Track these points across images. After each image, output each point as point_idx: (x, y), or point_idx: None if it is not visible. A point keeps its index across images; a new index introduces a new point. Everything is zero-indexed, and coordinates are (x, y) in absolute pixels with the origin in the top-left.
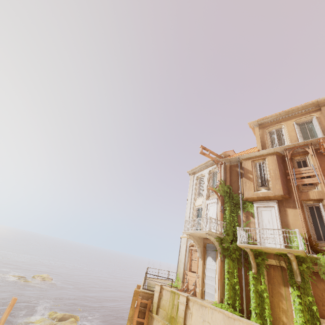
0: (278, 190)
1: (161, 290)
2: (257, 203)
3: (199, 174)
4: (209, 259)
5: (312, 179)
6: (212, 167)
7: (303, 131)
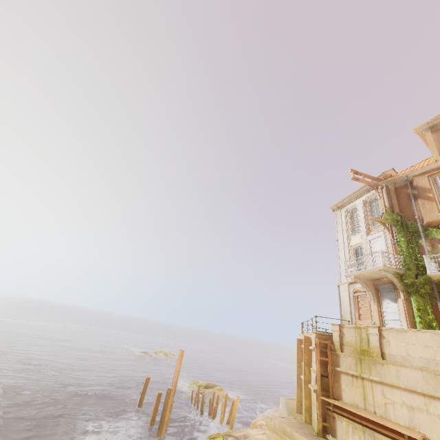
0: None
1: (340, 329)
2: None
3: (348, 208)
4: (386, 302)
5: None
6: (367, 195)
7: None
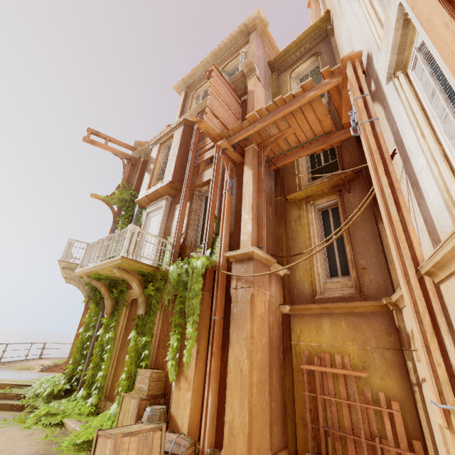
0: (168, 178)
1: None
2: (149, 207)
3: None
4: None
5: (212, 149)
6: None
7: None
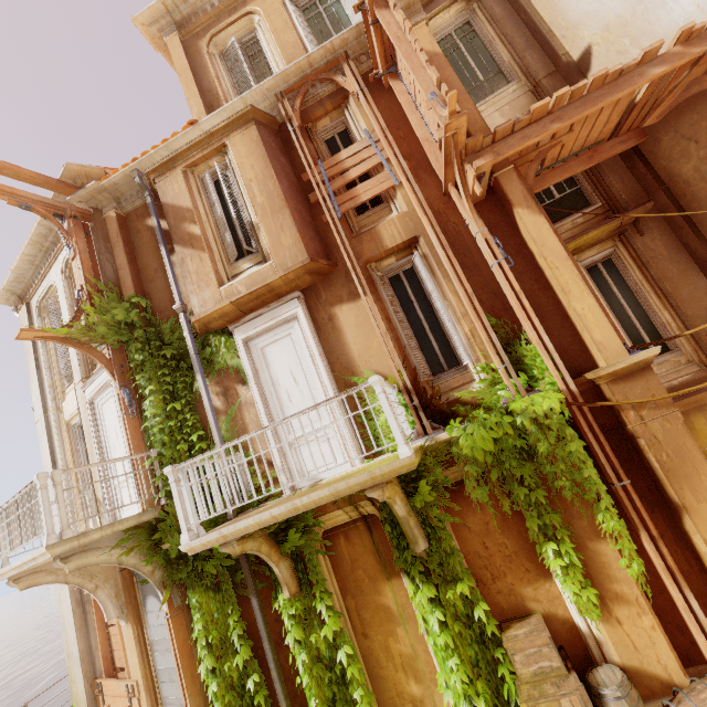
0: (290, 252)
1: None
2: (242, 326)
3: (41, 296)
4: (152, 607)
5: (376, 179)
6: None
7: (319, 30)
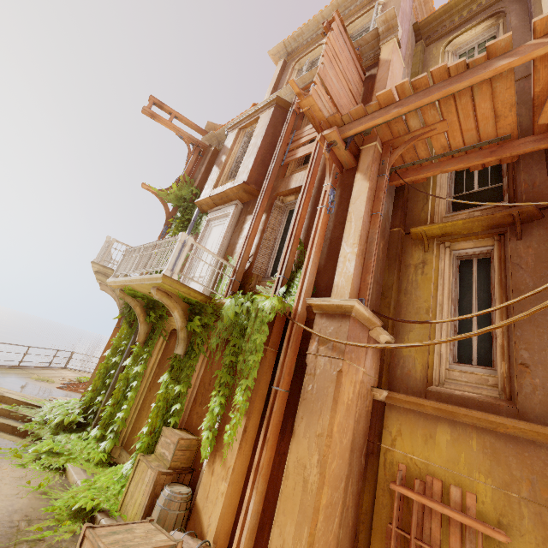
0: (242, 177)
1: None
2: (212, 212)
3: None
4: None
5: (310, 144)
6: None
7: None
